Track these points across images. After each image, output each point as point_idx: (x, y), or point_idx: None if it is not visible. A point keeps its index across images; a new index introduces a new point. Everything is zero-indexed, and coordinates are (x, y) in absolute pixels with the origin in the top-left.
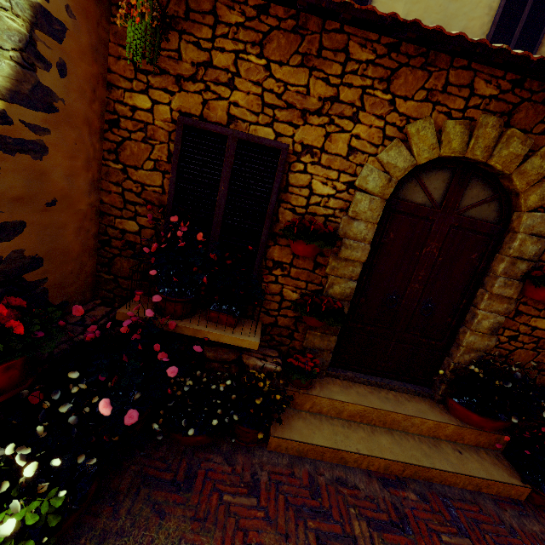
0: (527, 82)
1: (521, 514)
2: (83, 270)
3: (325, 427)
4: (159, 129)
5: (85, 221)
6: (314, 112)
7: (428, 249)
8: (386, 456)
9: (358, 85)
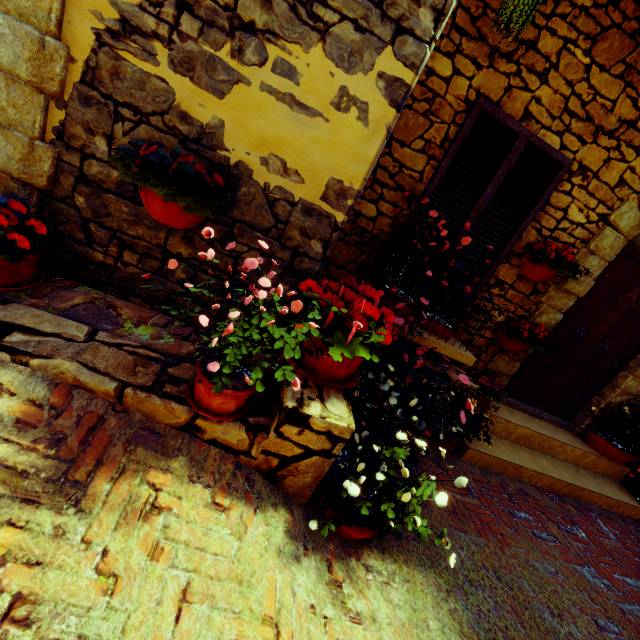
0: None
1: (639, 529)
2: None
3: (500, 445)
4: (447, 106)
5: None
6: (607, 133)
7: (630, 295)
8: (552, 475)
9: None
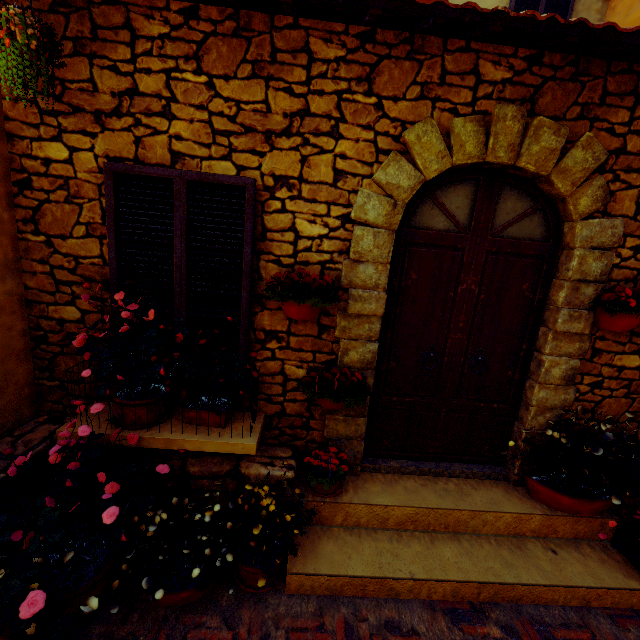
0: (546, 56)
1: None
2: (10, 381)
3: (366, 545)
4: (85, 183)
5: (2, 316)
6: (281, 133)
7: (464, 287)
8: (451, 576)
9: (332, 91)
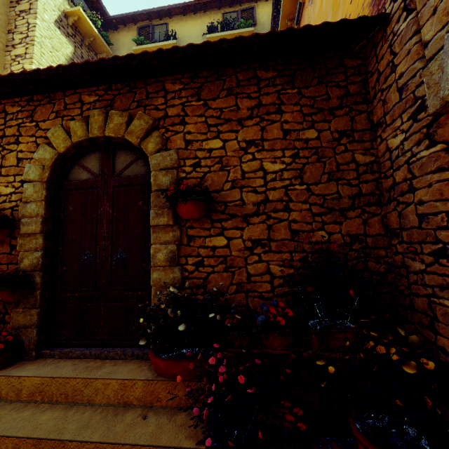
0: (113, 86)
1: None
2: None
3: None
4: None
5: None
6: None
7: (102, 209)
8: (20, 433)
9: (16, 124)
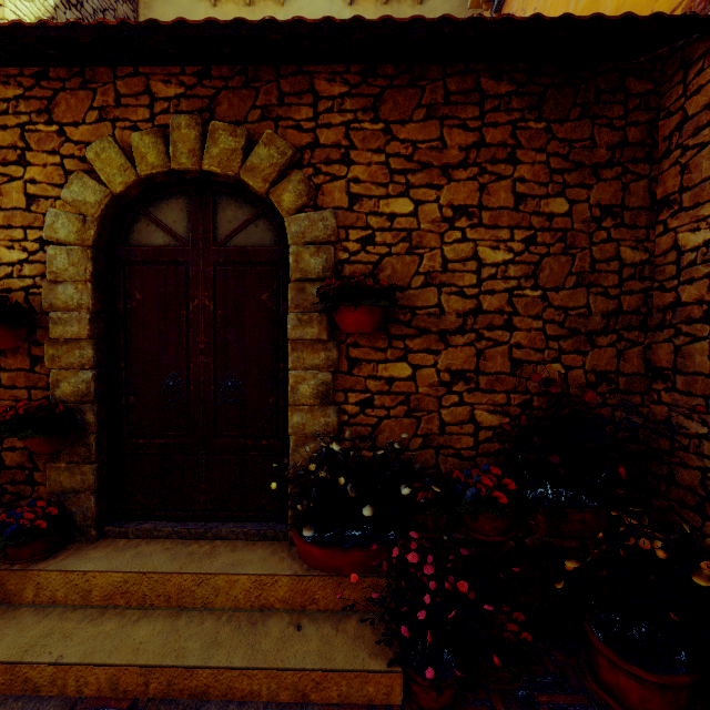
0: (214, 70)
1: None
2: None
3: (41, 625)
4: None
5: None
6: None
7: (196, 303)
8: (114, 659)
9: (15, 125)
